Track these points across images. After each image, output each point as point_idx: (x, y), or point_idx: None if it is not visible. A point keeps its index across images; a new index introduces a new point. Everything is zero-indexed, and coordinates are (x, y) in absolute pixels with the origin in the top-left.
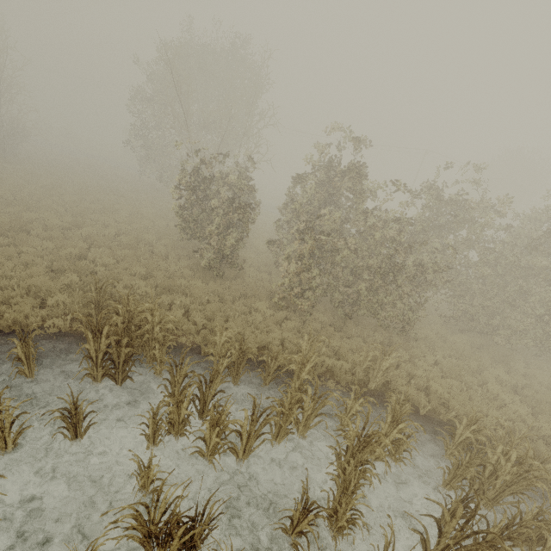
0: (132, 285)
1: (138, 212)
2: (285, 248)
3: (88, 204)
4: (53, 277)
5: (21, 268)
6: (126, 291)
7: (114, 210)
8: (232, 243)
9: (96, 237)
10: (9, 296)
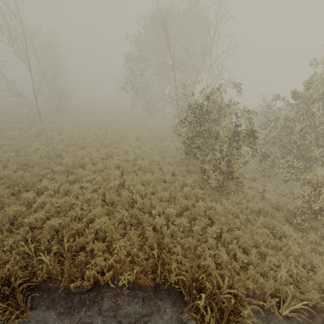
0: (162, 210)
1: (139, 136)
2: (268, 158)
3: (111, 136)
4: (107, 209)
5: (86, 204)
6: (163, 221)
7: (126, 137)
8: (240, 166)
9: (125, 165)
10: (84, 241)
